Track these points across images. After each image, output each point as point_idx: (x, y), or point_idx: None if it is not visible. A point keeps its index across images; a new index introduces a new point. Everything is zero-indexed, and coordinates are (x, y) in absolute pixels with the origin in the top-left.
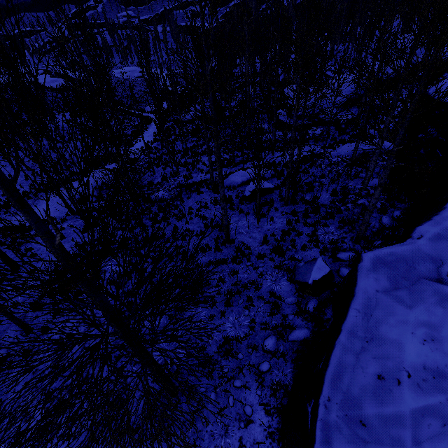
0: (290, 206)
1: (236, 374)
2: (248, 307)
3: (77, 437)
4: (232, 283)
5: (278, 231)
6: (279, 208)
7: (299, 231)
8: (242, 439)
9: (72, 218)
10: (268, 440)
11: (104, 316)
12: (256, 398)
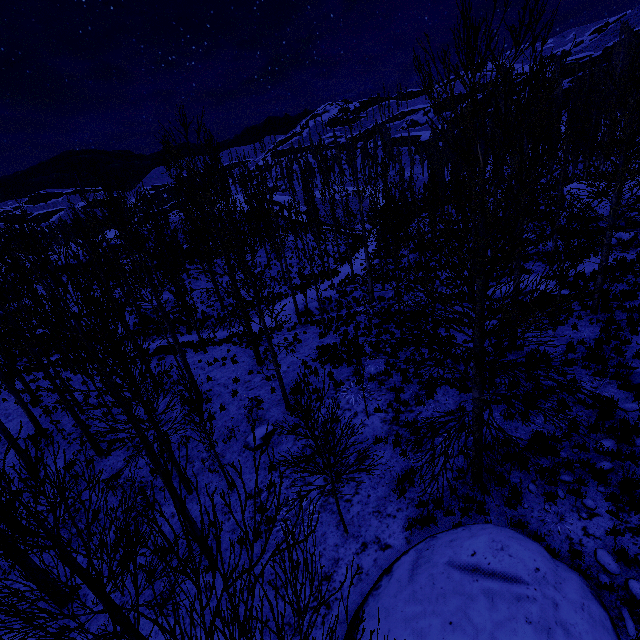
0: (600, 315)
1: (560, 471)
2: (562, 409)
3: (432, 437)
4: (532, 386)
5: (588, 339)
6: (583, 317)
7: (625, 337)
8: (587, 529)
9: (300, 327)
10: (627, 534)
11: (441, 350)
12: (598, 495)
